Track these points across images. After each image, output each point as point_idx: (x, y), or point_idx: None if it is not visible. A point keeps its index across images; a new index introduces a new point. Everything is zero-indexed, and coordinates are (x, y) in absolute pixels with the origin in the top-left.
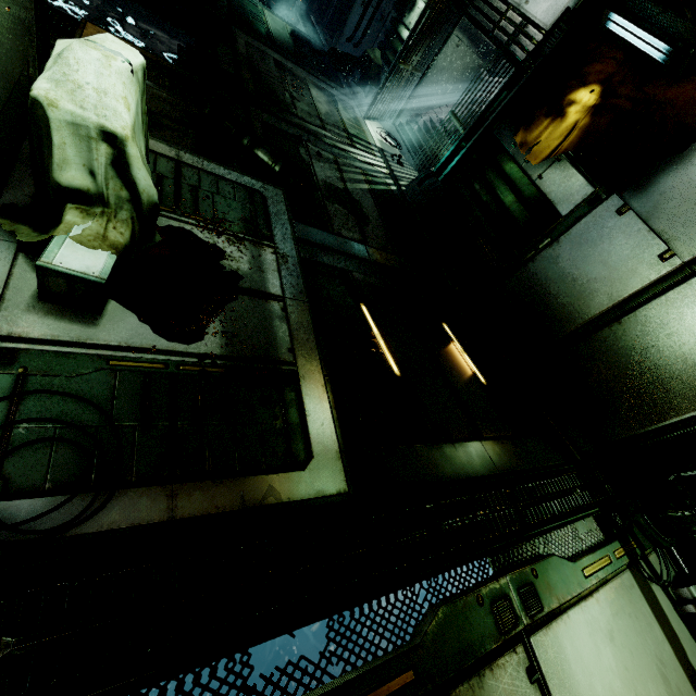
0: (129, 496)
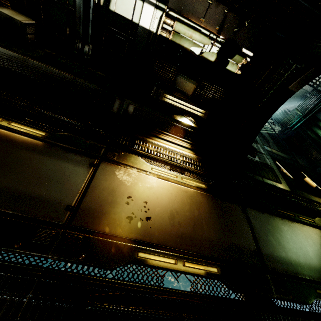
0: (257, 176)
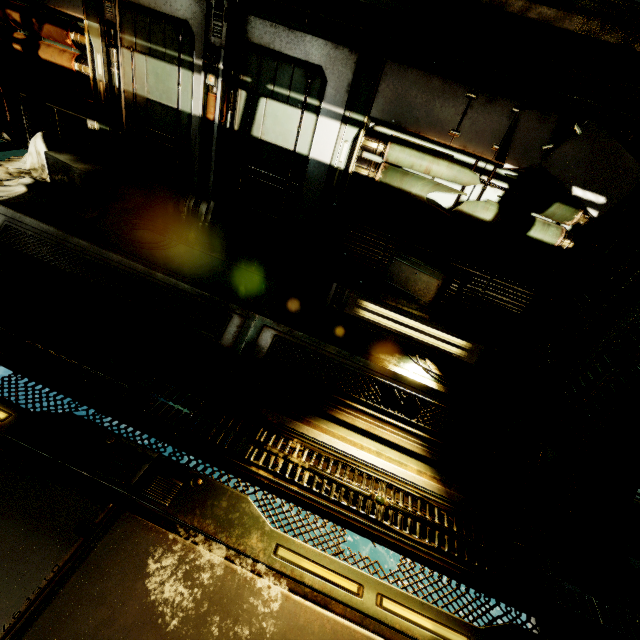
0: None
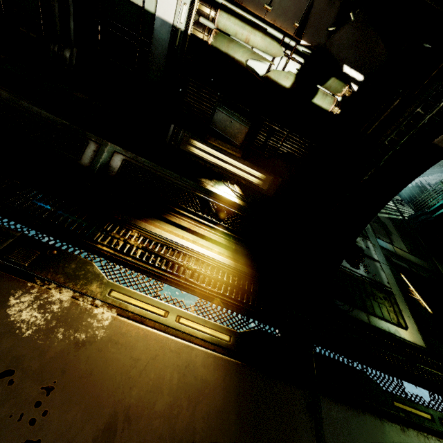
0: (357, 311)
